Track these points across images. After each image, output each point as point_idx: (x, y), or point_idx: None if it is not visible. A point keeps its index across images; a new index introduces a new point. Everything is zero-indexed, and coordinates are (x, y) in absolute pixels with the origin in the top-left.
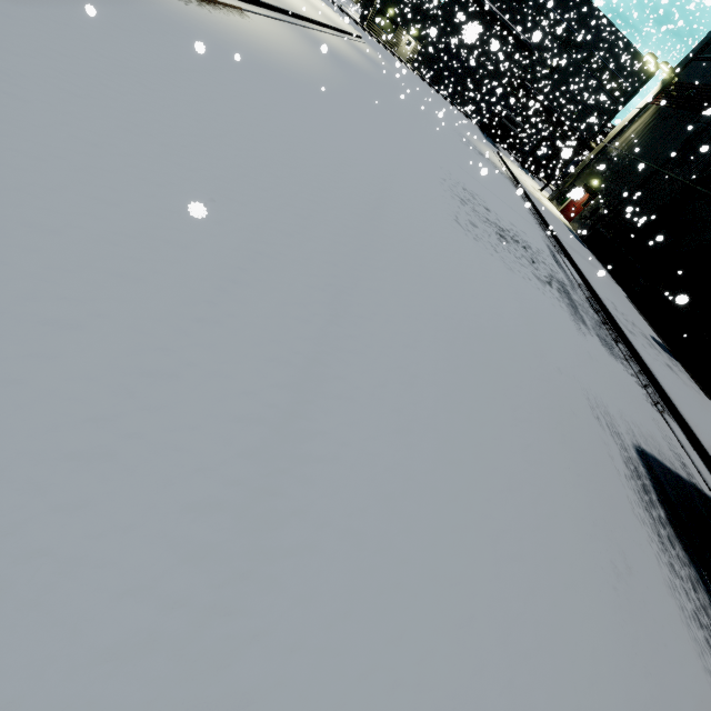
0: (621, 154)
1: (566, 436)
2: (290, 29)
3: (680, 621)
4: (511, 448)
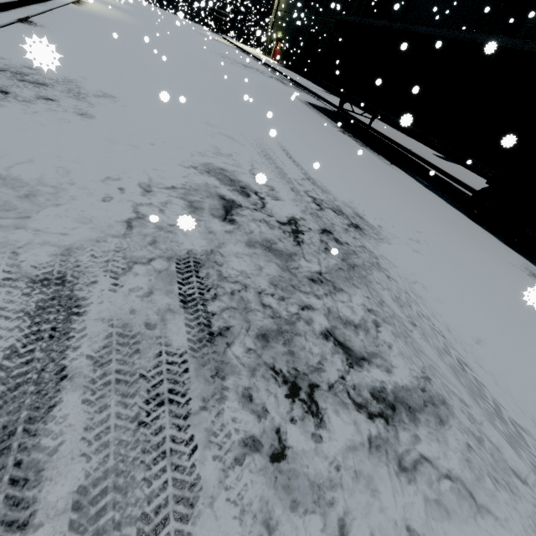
0: (285, 13)
1: (281, 95)
2: (95, 1)
3: (310, 110)
4: (266, 92)
